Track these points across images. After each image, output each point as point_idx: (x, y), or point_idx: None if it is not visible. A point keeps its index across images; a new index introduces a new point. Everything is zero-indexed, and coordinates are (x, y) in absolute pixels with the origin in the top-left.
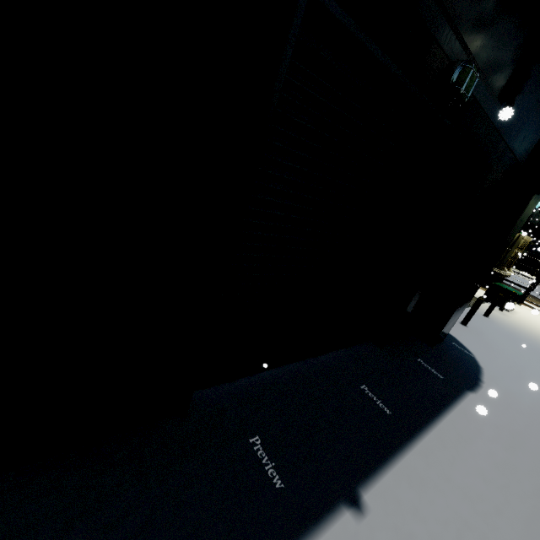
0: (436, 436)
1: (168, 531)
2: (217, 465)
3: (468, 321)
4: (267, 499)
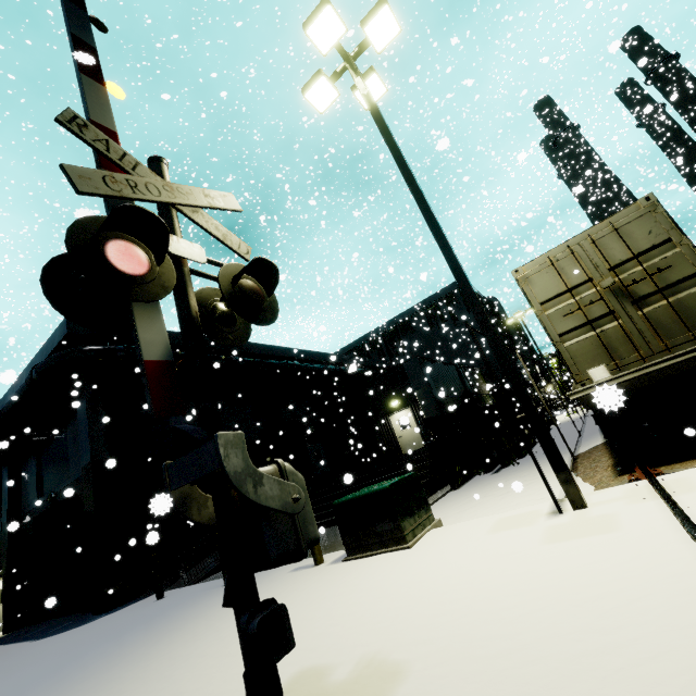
0: (4, 646)
1: (1, 638)
2: (16, 633)
3: (156, 592)
4: (0, 640)
